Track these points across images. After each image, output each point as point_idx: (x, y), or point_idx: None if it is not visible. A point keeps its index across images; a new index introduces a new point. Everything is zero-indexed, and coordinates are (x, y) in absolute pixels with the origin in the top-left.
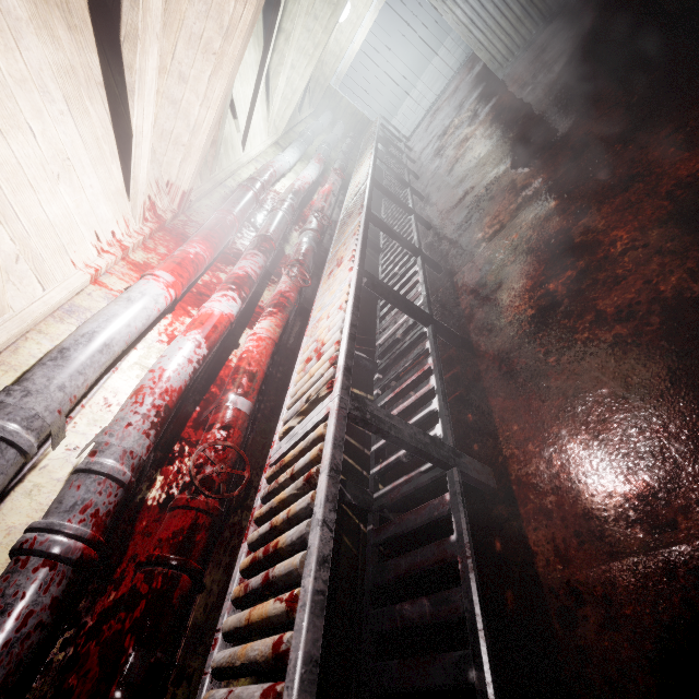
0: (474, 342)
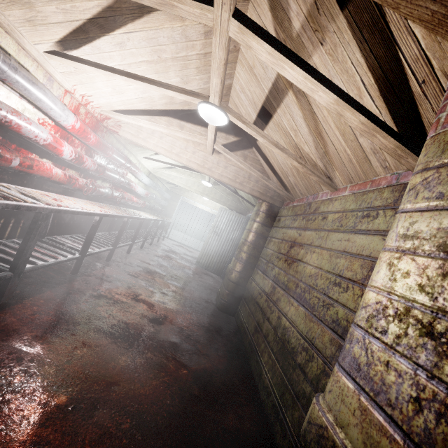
0: (77, 279)
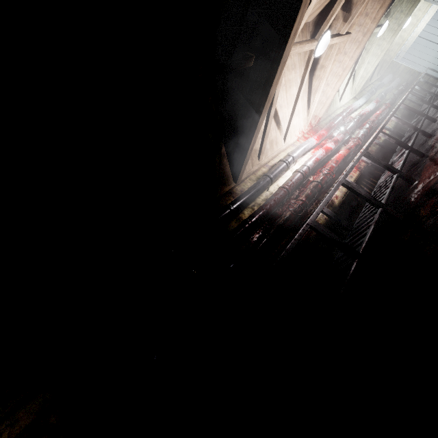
0: (429, 153)
